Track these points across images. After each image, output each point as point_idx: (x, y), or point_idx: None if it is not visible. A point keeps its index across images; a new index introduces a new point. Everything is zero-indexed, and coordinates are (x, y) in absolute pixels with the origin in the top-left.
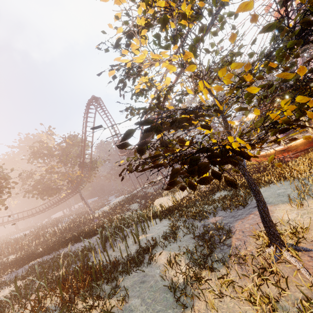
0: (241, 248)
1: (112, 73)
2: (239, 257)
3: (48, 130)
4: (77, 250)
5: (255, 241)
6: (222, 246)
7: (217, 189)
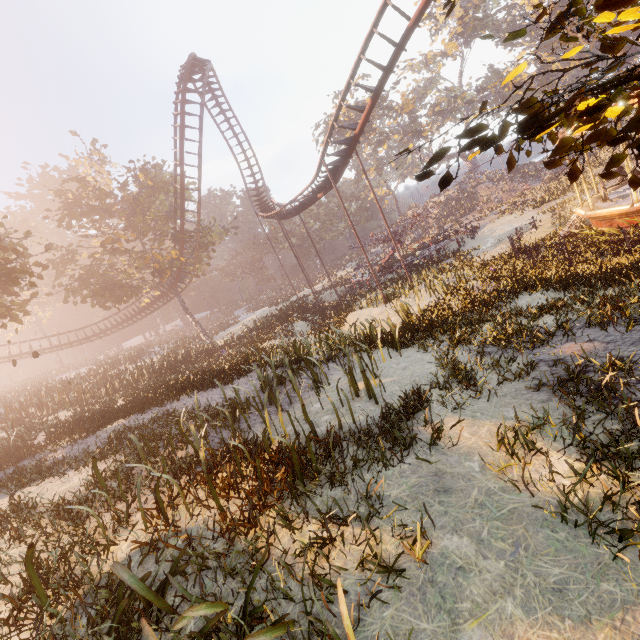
0: None
1: None
2: None
3: (92, 150)
4: (207, 406)
5: None
6: None
7: (521, 287)
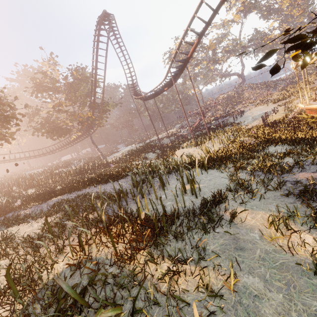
0: None
1: None
2: None
3: (50, 58)
4: (104, 192)
5: None
6: None
7: (270, 142)
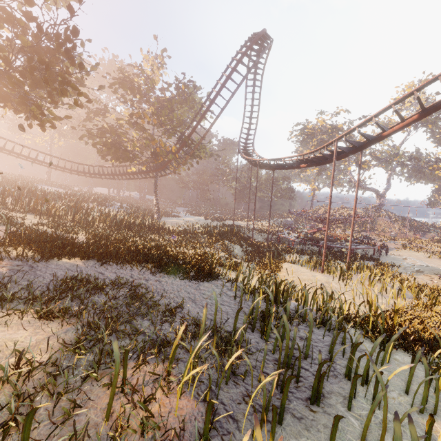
0: None
1: None
2: None
3: (159, 55)
4: (181, 306)
5: None
6: None
7: None
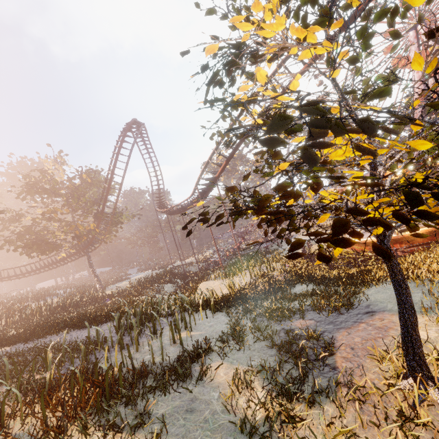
0: (354, 375)
1: (213, 52)
2: (354, 388)
3: (58, 156)
4: (75, 341)
5: (375, 366)
6: (321, 367)
7: (298, 279)
